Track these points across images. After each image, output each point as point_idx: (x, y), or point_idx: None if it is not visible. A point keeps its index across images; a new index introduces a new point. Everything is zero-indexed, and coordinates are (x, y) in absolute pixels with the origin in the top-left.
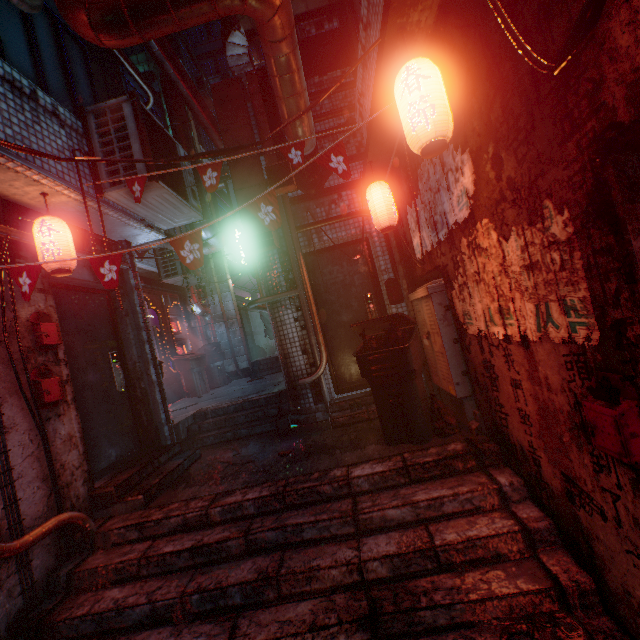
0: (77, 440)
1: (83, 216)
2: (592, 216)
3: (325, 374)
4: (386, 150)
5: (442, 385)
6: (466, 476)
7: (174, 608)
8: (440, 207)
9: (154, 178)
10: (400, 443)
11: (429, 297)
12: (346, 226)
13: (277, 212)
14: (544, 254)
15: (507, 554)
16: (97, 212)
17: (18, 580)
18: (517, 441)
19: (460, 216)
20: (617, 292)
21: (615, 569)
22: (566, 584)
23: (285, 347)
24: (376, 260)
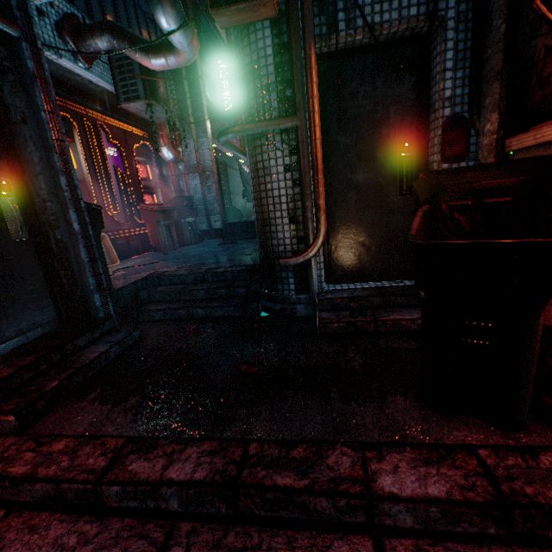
0: None
1: None
2: None
3: (317, 256)
4: None
5: None
6: None
7: None
8: None
9: None
10: (458, 413)
11: None
12: None
13: None
14: None
15: None
16: None
17: None
18: None
19: None
20: None
21: None
22: None
23: (265, 209)
24: (438, 78)
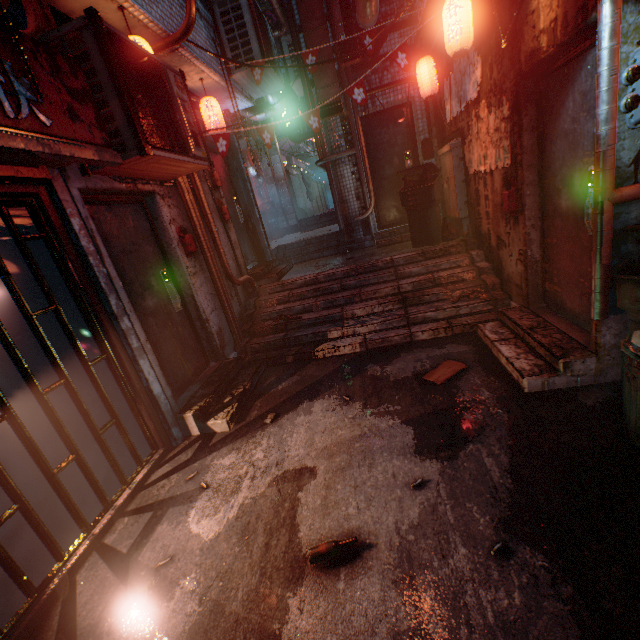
0: (237, 245)
1: (212, 93)
2: (514, 108)
3: (372, 215)
4: (434, 29)
5: (452, 214)
6: (455, 255)
7: (313, 307)
8: (464, 87)
9: (267, 62)
10: (421, 246)
11: (450, 152)
12: (395, 92)
13: (364, 95)
14: (500, 124)
15: (467, 279)
16: (222, 89)
17: (237, 300)
18: (484, 232)
19: (473, 96)
20: (516, 142)
21: (506, 268)
22: (488, 282)
23: (344, 195)
24: (416, 123)
